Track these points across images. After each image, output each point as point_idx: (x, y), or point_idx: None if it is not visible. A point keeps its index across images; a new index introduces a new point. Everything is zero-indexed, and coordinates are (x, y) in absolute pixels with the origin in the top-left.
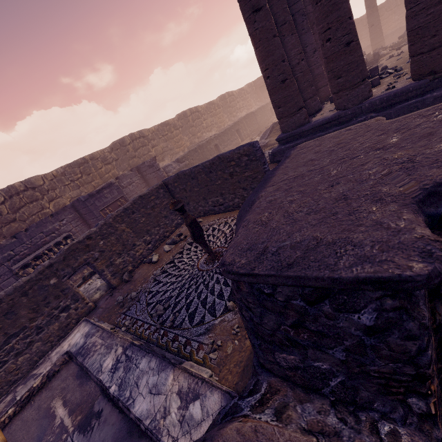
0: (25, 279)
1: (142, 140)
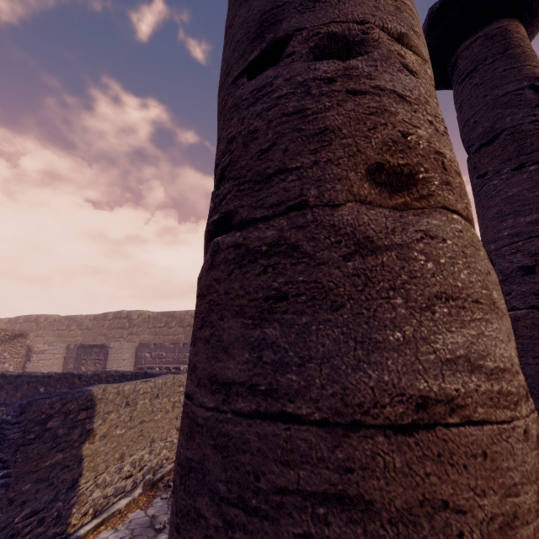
0: (38, 373)
1: None
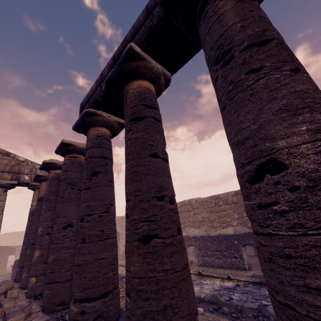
0: None
1: (188, 207)
